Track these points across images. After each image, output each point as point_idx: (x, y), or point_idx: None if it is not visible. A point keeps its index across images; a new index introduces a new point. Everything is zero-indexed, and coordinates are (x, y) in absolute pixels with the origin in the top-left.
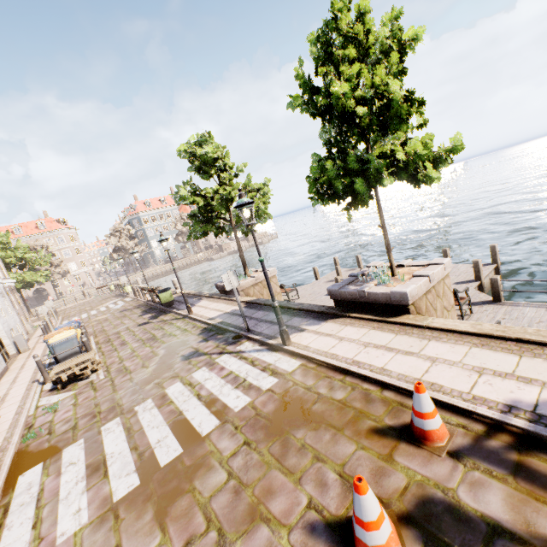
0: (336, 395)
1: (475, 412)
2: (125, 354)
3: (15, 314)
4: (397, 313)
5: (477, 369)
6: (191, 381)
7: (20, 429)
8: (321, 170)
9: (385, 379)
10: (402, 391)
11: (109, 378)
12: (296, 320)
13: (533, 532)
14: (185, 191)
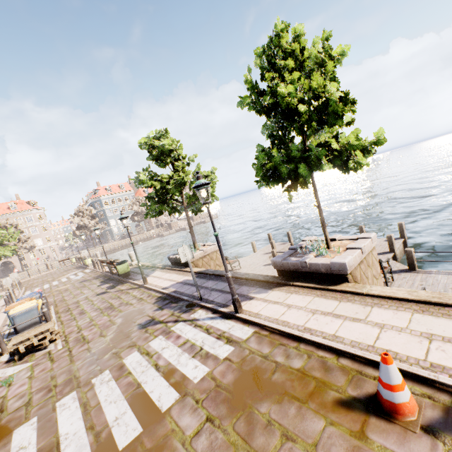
0: (293, 363)
1: (438, 381)
2: (83, 323)
3: None
4: (337, 281)
5: (425, 335)
6: (148, 350)
7: None
8: (268, 157)
9: (339, 347)
10: (358, 358)
11: (67, 348)
12: (244, 288)
13: None
14: (145, 176)
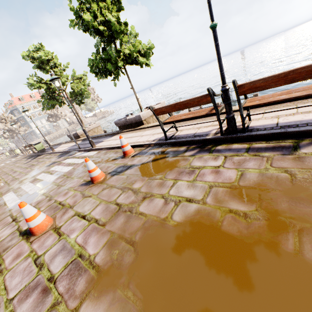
0: (106, 155)
1: (144, 144)
2: (16, 174)
3: None
4: (140, 125)
5: (153, 134)
6: (48, 171)
7: None
8: (93, 60)
9: None
10: None
11: (7, 184)
12: (102, 139)
13: (141, 163)
14: (32, 81)
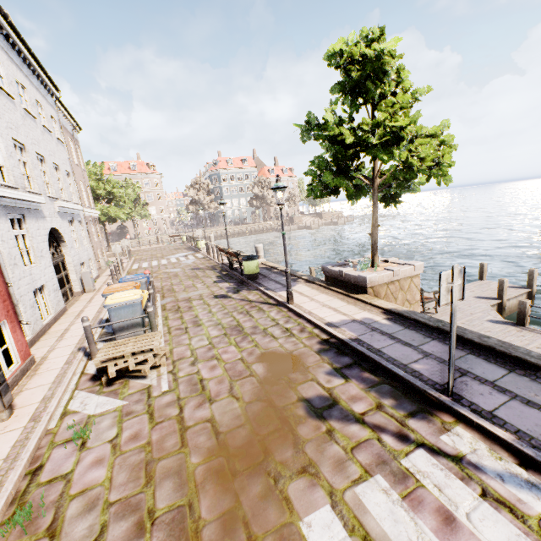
0: None
1: None
2: (199, 345)
3: (90, 247)
4: None
5: None
6: (365, 527)
7: (14, 478)
8: None
9: None
10: None
11: (176, 395)
12: None
13: None
14: (331, 116)
